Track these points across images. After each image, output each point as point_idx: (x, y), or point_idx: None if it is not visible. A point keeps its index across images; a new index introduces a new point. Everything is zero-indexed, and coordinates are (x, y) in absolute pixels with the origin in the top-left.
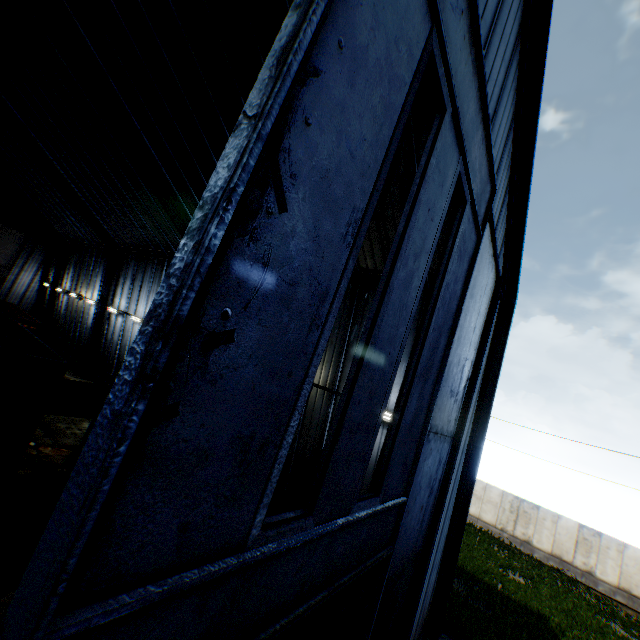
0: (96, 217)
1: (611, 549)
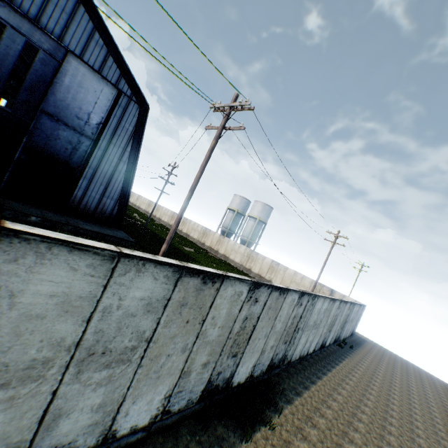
0: None
1: (282, 270)
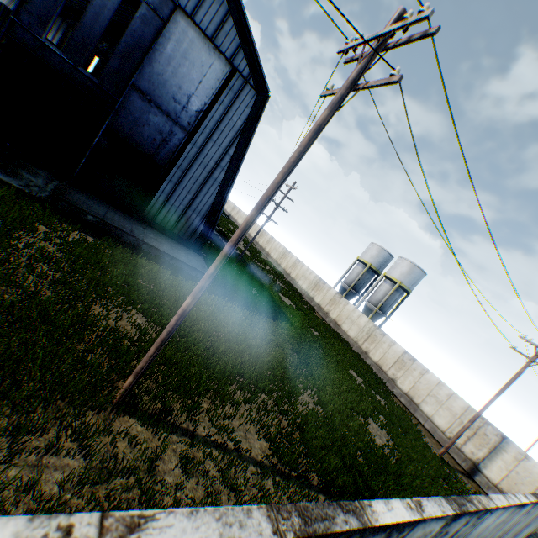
0: None
1: (416, 371)
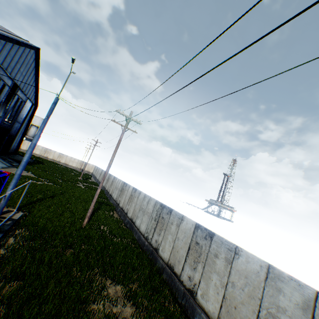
0: None
1: (65, 157)
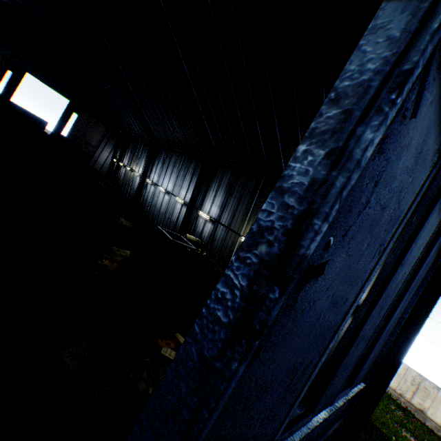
0: (146, 119)
1: None
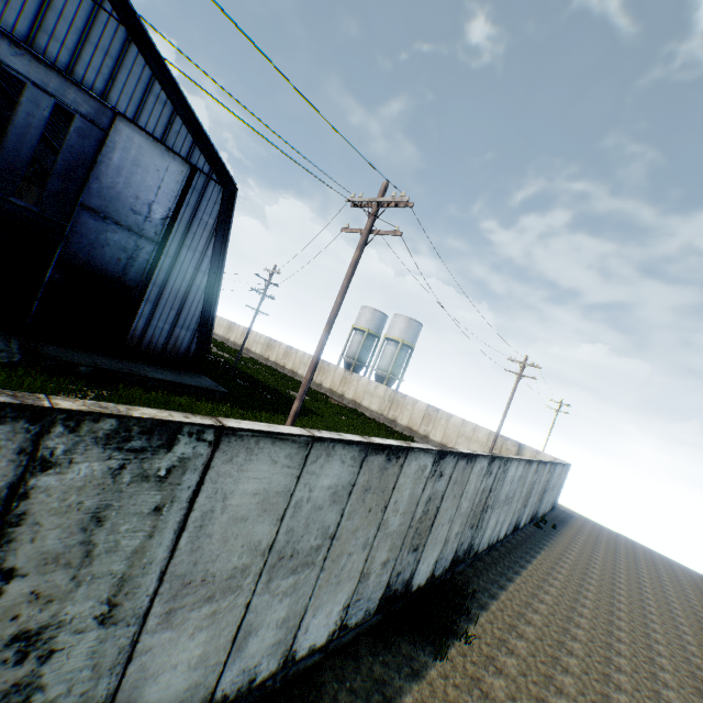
0: None
1: (443, 420)
